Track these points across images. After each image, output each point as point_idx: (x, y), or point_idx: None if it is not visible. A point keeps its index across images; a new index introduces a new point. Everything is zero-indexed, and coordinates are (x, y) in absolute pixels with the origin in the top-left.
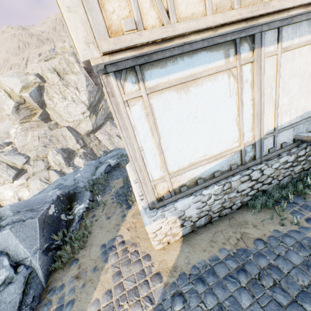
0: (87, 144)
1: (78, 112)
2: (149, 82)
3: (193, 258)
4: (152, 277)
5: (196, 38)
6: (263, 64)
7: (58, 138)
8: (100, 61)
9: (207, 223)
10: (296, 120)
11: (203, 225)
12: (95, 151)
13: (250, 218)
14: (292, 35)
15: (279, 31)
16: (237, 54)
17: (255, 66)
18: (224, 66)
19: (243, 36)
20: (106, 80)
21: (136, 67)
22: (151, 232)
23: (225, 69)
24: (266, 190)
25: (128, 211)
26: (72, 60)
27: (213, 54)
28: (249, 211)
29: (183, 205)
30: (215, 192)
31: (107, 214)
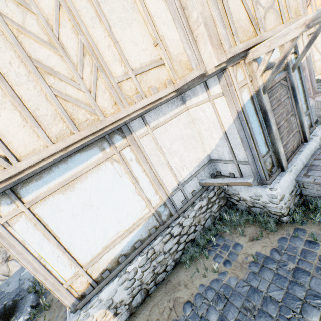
0: None
1: None
2: (28, 197)
3: None
4: None
5: (48, 161)
6: (140, 144)
7: None
8: None
9: (145, 298)
10: (195, 170)
11: (141, 302)
12: None
13: (182, 276)
14: (157, 116)
15: (142, 118)
16: (112, 145)
17: (133, 148)
18: (102, 158)
19: (110, 132)
20: None
21: (7, 191)
22: None
23: (105, 160)
24: (195, 238)
25: None
26: None
27: (88, 152)
28: (183, 267)
29: (109, 292)
30: (140, 264)
31: (50, 320)
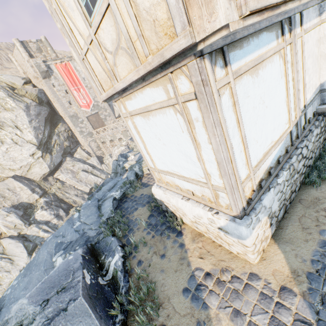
0: (47, 190)
1: (25, 155)
2: (233, 66)
3: (303, 254)
4: (280, 296)
5: (291, 6)
6: (296, 45)
7: (3, 194)
8: (236, 26)
9: (284, 214)
10: (312, 96)
11: (282, 217)
12: (61, 196)
13: (316, 194)
14: (306, 20)
15: (301, 15)
16: (284, 35)
17: (293, 47)
18: (277, 47)
19: (286, 17)
20: (200, 65)
21: (224, 47)
22: (252, 244)
23: (278, 50)
24: (310, 165)
25: (182, 238)
26: (2, 95)
27: (269, 34)
28: (309, 188)
29: (269, 200)
30: (286, 178)
31: (157, 252)
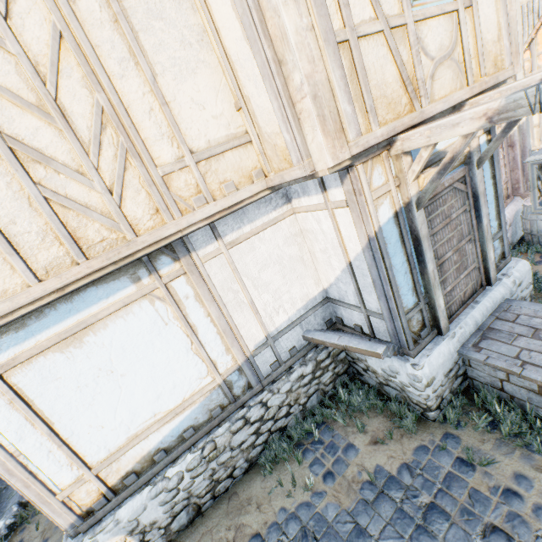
0: None
1: None
2: (0, 357)
3: None
4: None
5: (30, 309)
6: (204, 271)
7: None
8: None
9: (194, 518)
10: (299, 314)
11: (187, 523)
12: None
13: (257, 489)
14: (238, 224)
15: (211, 228)
16: (153, 274)
17: (191, 278)
18: (135, 294)
19: (151, 252)
20: None
21: None
22: None
23: (139, 297)
24: (287, 426)
25: None
26: None
27: (109, 285)
28: (260, 472)
29: (133, 509)
30: (188, 465)
31: (46, 531)
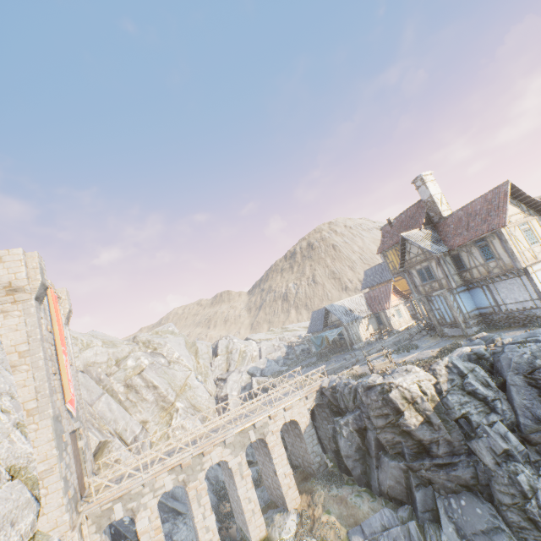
0: None
1: None
2: None
3: None
4: None
5: None
6: None
7: None
8: None
9: None
10: None
11: None
12: None
13: None
14: None
15: None
16: None
17: None
18: None
19: None
20: None
21: None
22: None
23: None
24: None
25: None
26: None
27: None
28: None
29: None
30: None
31: None
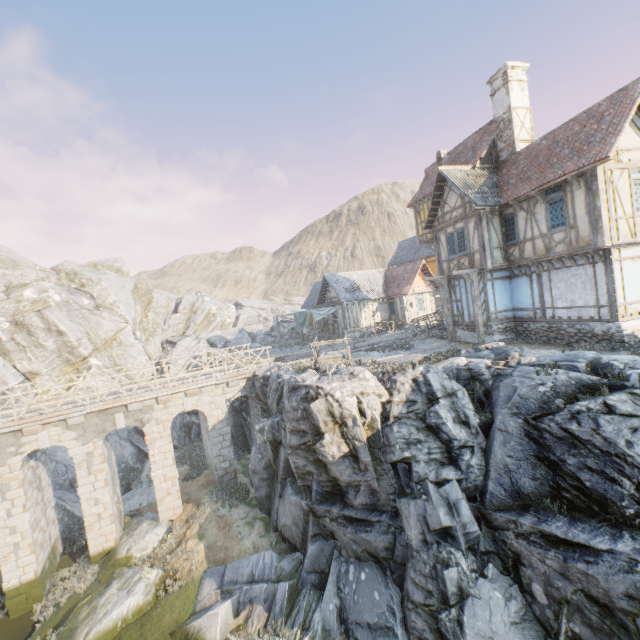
0: None
1: None
2: None
3: None
4: None
5: None
6: None
7: None
8: None
9: None
10: None
11: None
12: None
13: None
14: None
15: None
16: None
17: None
18: None
19: None
20: None
21: None
22: None
23: None
24: None
25: None
26: None
27: None
28: None
29: None
30: None
31: None
